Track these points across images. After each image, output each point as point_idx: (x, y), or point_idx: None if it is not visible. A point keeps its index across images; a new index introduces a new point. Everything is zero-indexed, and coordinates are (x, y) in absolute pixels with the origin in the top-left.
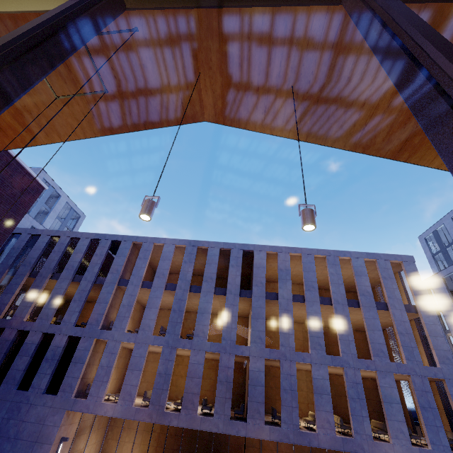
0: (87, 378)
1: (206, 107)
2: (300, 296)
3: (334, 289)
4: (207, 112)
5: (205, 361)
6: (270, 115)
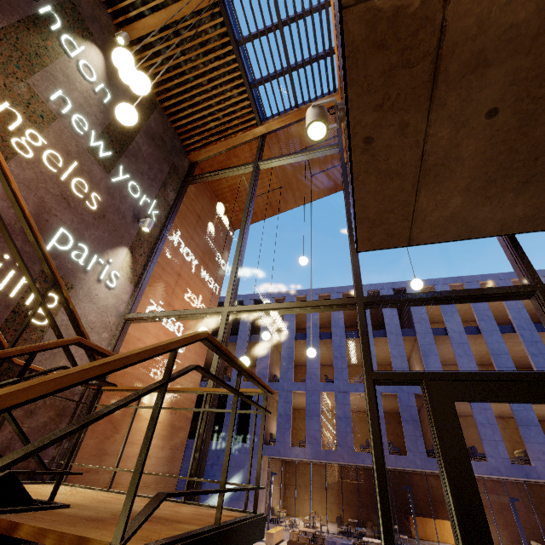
0: (266, 428)
1: None
2: (473, 327)
3: (514, 314)
4: None
5: None
6: None
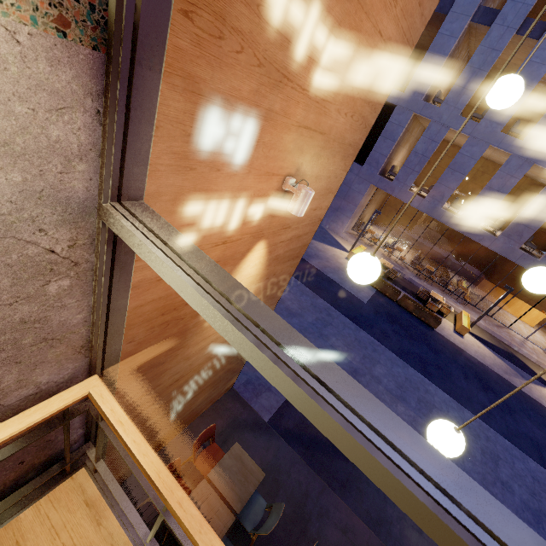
0: (390, 158)
1: None
2: None
3: None
4: None
5: (529, 182)
6: None
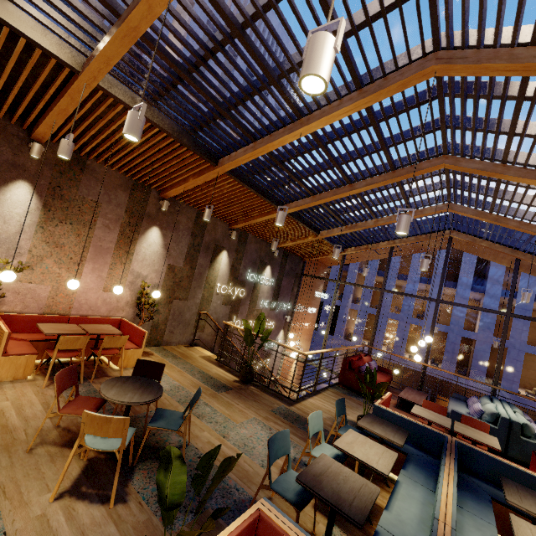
0: (347, 329)
1: (455, 246)
2: None
3: None
4: (455, 247)
5: None
6: (497, 261)
